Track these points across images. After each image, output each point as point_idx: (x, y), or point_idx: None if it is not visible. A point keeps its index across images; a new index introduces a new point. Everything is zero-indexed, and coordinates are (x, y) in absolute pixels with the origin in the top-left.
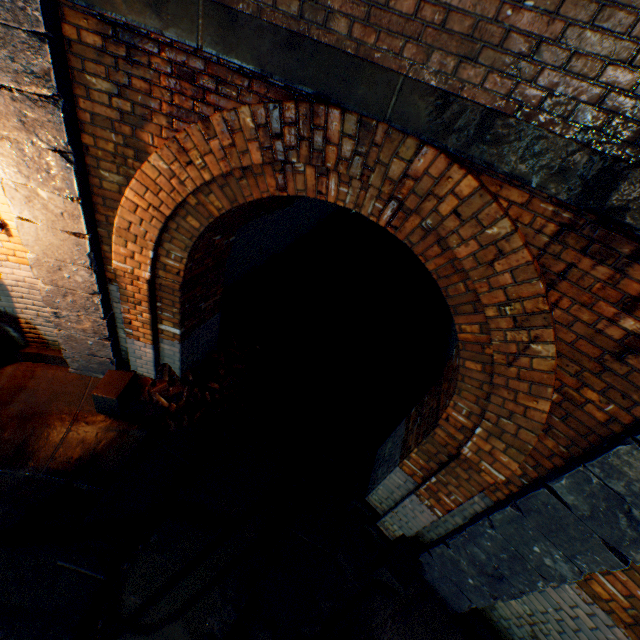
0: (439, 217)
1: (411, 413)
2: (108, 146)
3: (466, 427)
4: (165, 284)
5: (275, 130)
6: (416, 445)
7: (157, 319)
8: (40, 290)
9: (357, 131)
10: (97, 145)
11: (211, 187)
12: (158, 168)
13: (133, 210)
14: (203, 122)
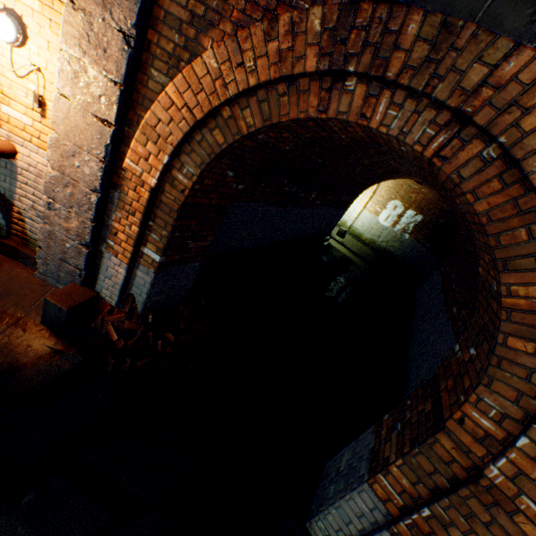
0: (518, 133)
1: (383, 419)
2: (168, 46)
3: (492, 437)
4: (165, 202)
5: (341, 34)
6: (400, 455)
7: (143, 239)
8: (45, 174)
9: (436, 34)
10: (158, 43)
11: (250, 101)
12: (208, 66)
13: (167, 107)
14: (269, 22)
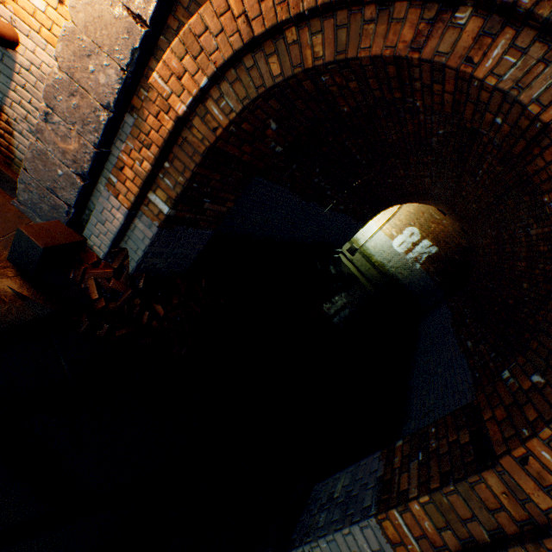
0: None
1: (396, 445)
2: None
3: None
4: (190, 140)
5: None
6: (426, 491)
7: (153, 183)
8: (49, 75)
9: None
10: None
11: (324, 24)
12: None
13: (220, 13)
14: None
